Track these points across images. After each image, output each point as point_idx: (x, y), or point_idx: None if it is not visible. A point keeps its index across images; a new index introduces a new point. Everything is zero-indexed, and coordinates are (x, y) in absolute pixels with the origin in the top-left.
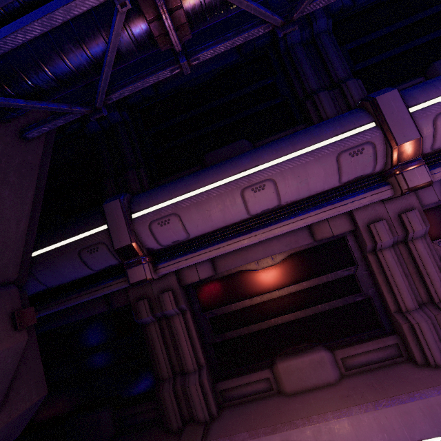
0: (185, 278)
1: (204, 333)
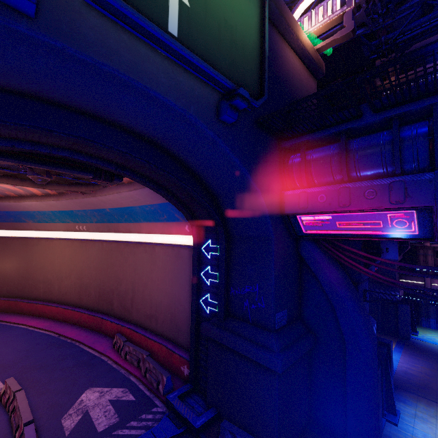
0: (435, 248)
1: (435, 262)
